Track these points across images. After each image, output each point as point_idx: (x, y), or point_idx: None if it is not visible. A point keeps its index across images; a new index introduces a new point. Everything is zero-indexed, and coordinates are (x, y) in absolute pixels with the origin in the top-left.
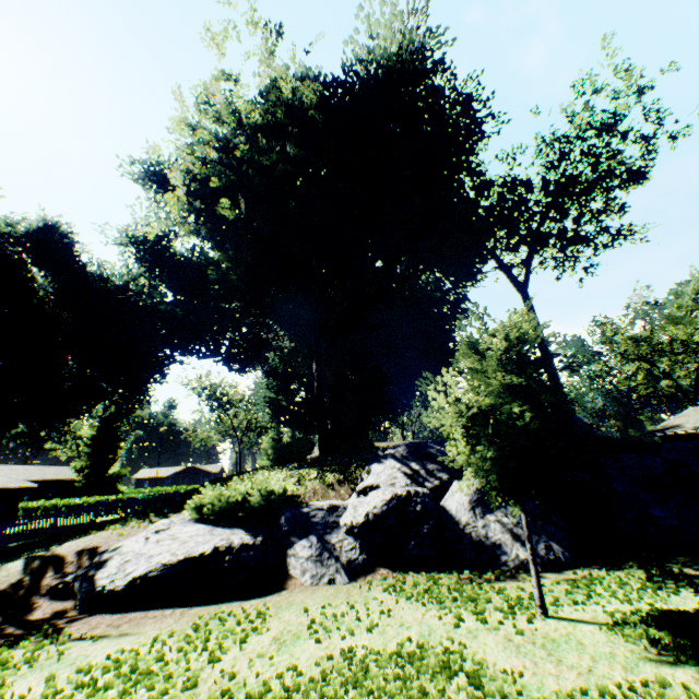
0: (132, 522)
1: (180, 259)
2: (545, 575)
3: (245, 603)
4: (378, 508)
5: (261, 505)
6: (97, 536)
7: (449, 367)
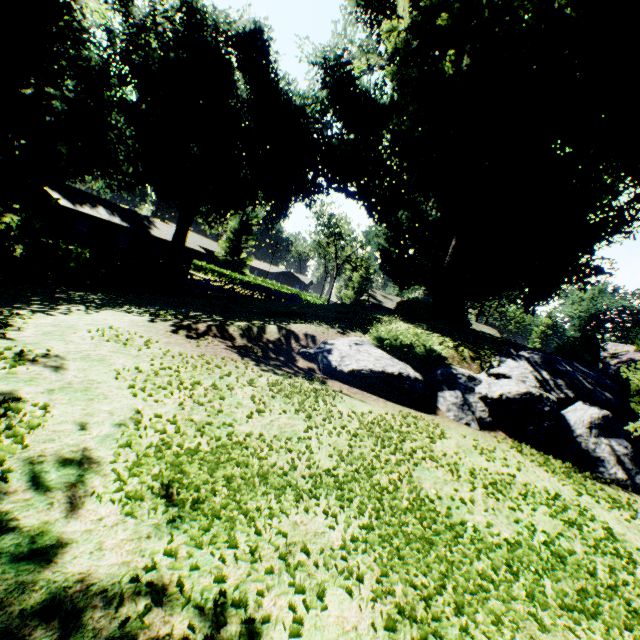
0: (324, 325)
1: (360, 93)
2: (634, 495)
3: (418, 413)
4: (511, 394)
5: (422, 355)
6: (308, 327)
7: (570, 279)
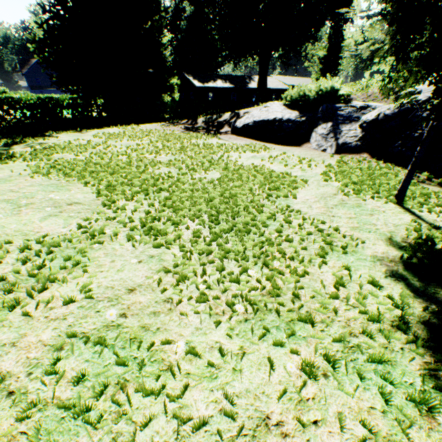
0: None
1: None
2: None
3: (273, 146)
4: (390, 111)
5: (315, 99)
6: (255, 108)
7: None
